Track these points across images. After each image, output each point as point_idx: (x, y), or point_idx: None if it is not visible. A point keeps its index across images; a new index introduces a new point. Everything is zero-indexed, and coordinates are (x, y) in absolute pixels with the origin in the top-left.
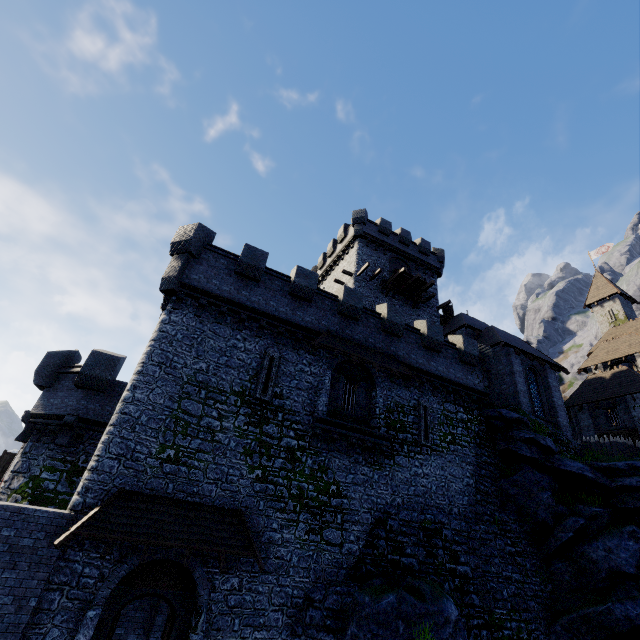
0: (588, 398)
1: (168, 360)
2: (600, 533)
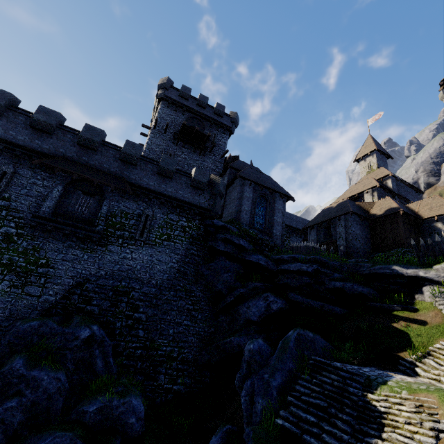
0: (318, 221)
1: None
2: (250, 298)
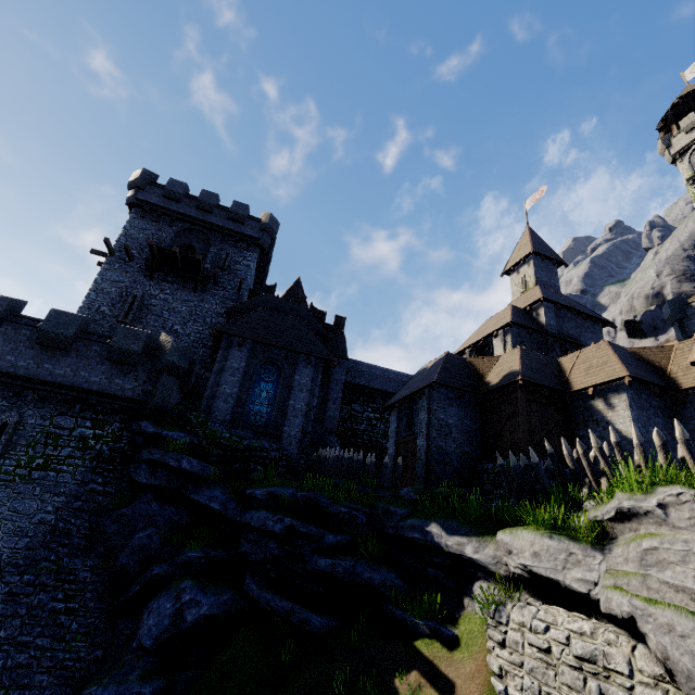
0: (400, 396)
1: None
2: (165, 588)
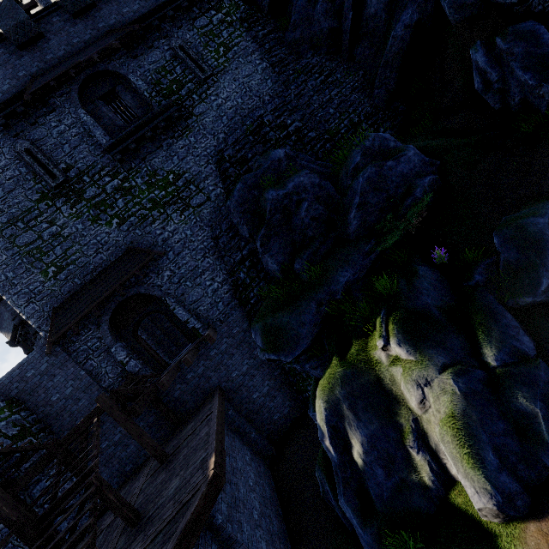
0: None
1: None
2: None
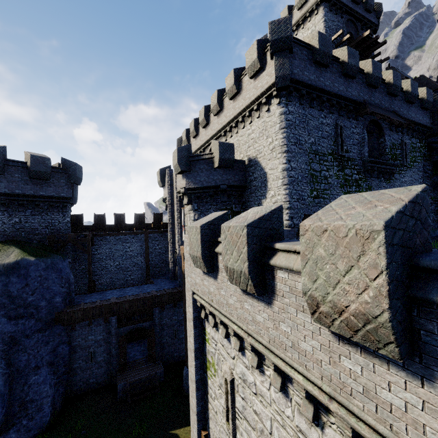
0: None
1: (297, 140)
2: None
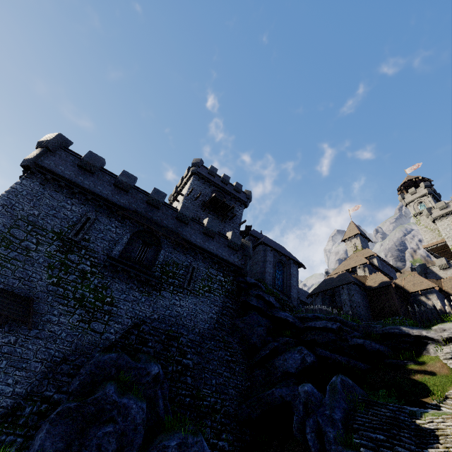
0: (322, 289)
1: (11, 204)
2: (284, 351)
